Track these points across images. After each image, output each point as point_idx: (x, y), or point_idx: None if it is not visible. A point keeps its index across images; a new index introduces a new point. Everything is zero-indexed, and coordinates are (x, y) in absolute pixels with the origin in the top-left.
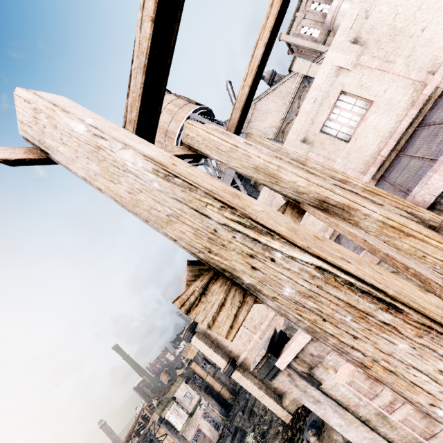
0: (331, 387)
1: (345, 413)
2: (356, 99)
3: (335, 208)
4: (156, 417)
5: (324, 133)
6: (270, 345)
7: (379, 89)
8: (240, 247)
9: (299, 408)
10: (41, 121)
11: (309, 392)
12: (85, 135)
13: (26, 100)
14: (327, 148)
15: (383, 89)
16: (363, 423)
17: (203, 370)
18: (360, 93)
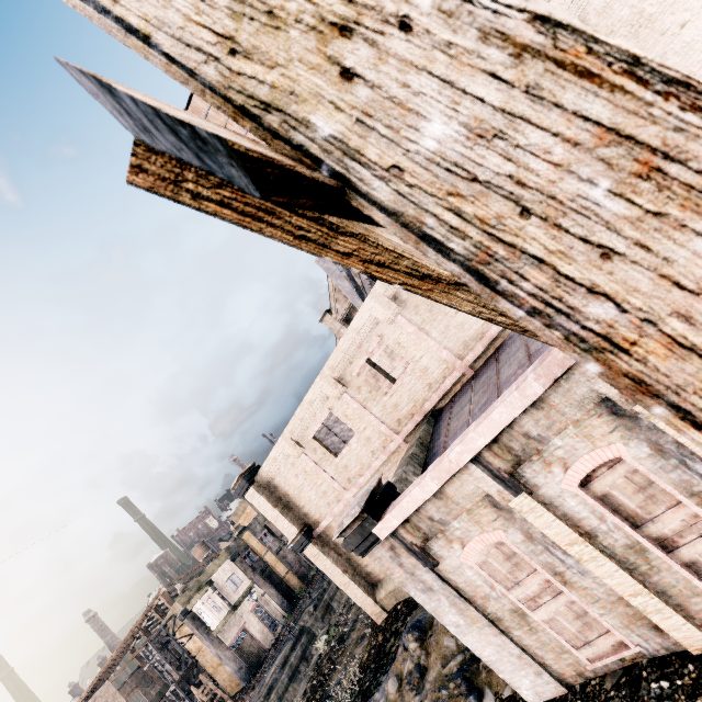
0: (453, 570)
1: (467, 608)
2: None
3: None
4: (178, 609)
5: None
6: (370, 501)
7: None
8: (316, 3)
9: (399, 602)
10: None
11: (418, 574)
12: None
13: None
14: None
15: None
16: (490, 623)
17: (261, 544)
18: None
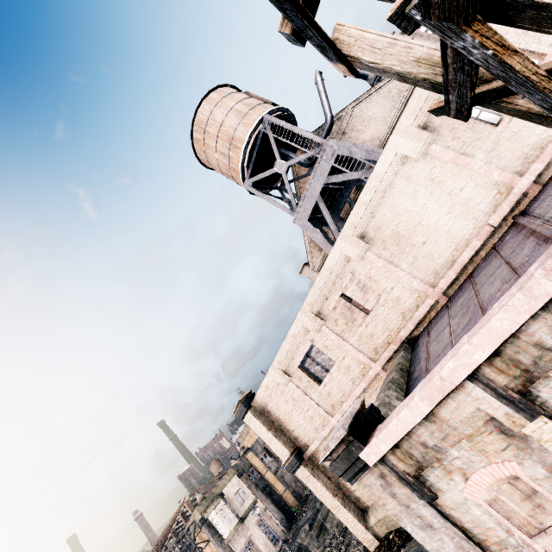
0: (456, 506)
1: None
2: None
3: None
4: (197, 516)
5: None
6: (354, 424)
7: None
8: None
9: (390, 531)
10: None
11: (414, 508)
12: None
13: None
14: (460, 137)
15: None
16: None
17: (262, 463)
18: (523, 43)
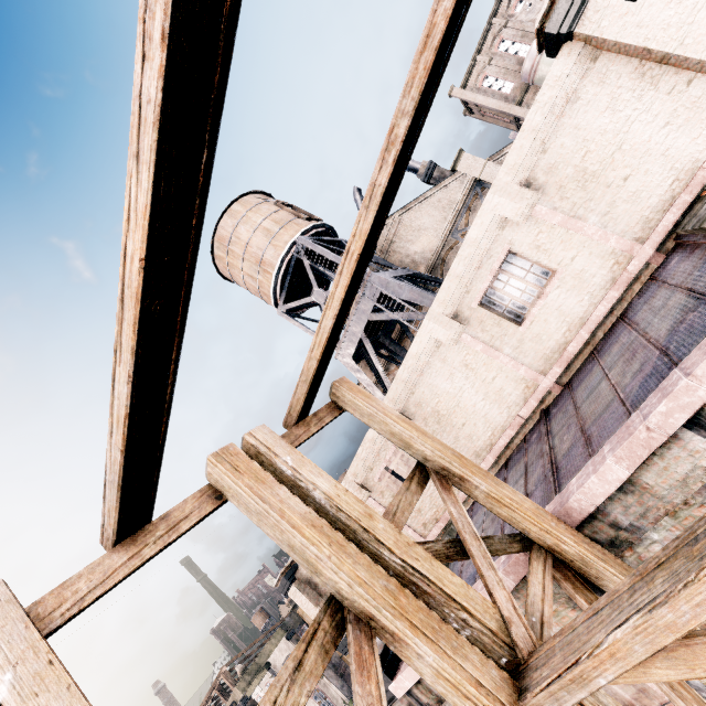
0: None
1: None
2: (532, 263)
3: (384, 631)
4: (237, 695)
5: (484, 308)
6: (385, 653)
7: (564, 255)
8: None
9: None
10: None
11: None
12: None
13: None
14: (489, 330)
15: (570, 255)
16: None
17: None
18: (536, 257)
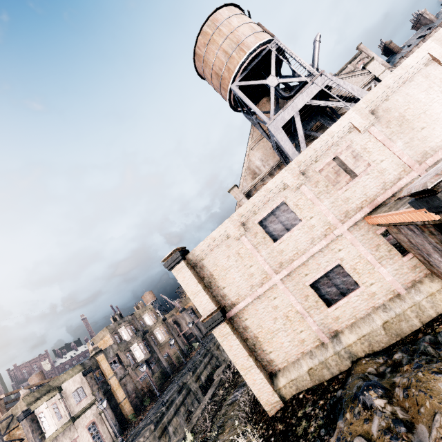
0: None
1: None
2: None
3: None
4: (20, 408)
5: None
6: None
7: None
8: None
9: (300, 392)
10: None
11: None
12: None
13: None
14: None
15: None
16: None
17: (110, 368)
18: None
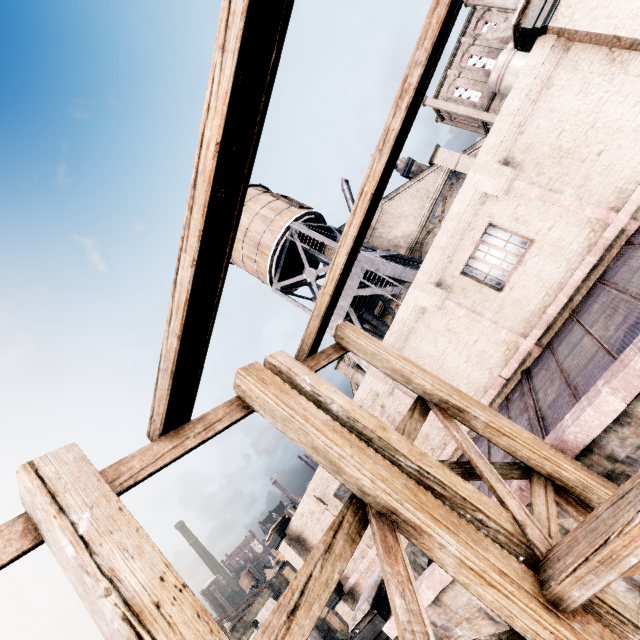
0: None
1: None
2: (511, 234)
3: (405, 524)
4: None
5: (466, 277)
6: (378, 595)
7: (542, 225)
8: None
9: None
10: (38, 514)
11: None
12: (73, 562)
13: (26, 488)
14: (470, 296)
15: (547, 226)
16: None
17: None
18: (515, 228)
